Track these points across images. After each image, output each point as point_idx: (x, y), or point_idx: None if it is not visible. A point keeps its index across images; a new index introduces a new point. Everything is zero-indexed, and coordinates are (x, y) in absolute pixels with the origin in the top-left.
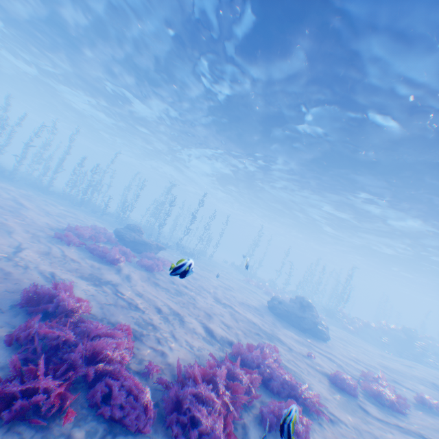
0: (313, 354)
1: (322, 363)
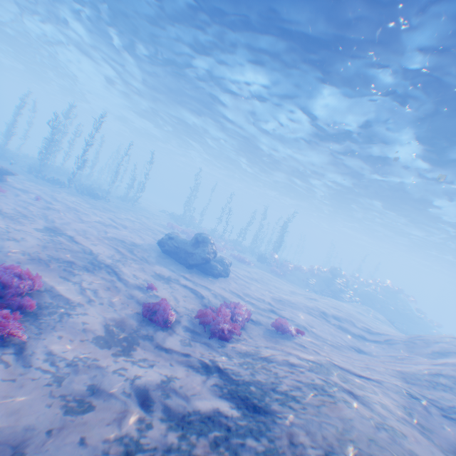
0: (152, 285)
1: (166, 295)
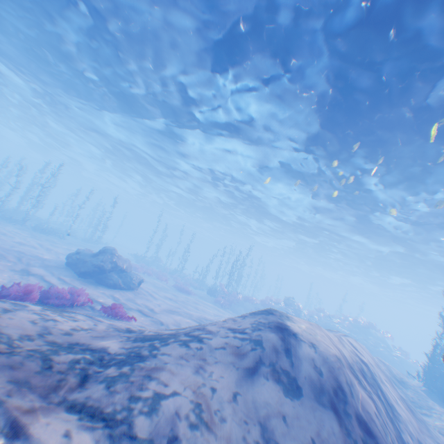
0: None
1: (1, 277)
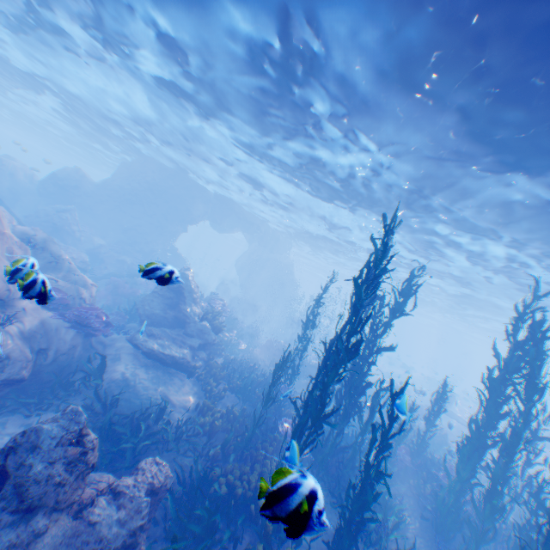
0: None
1: None
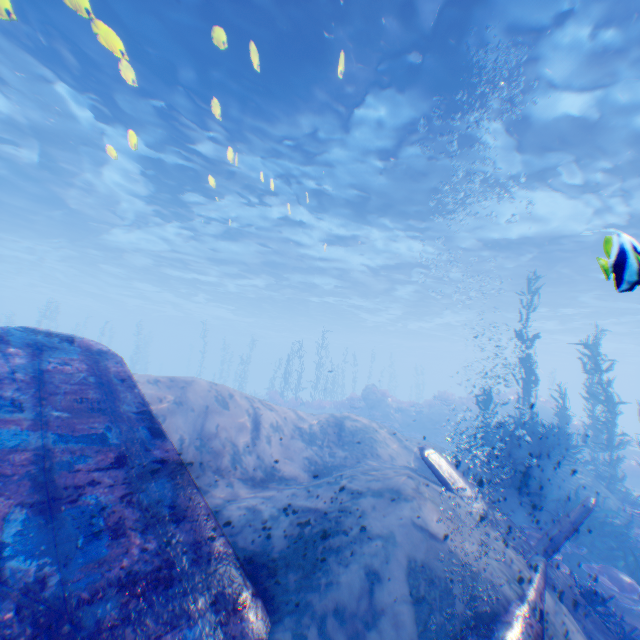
0: None
1: None
